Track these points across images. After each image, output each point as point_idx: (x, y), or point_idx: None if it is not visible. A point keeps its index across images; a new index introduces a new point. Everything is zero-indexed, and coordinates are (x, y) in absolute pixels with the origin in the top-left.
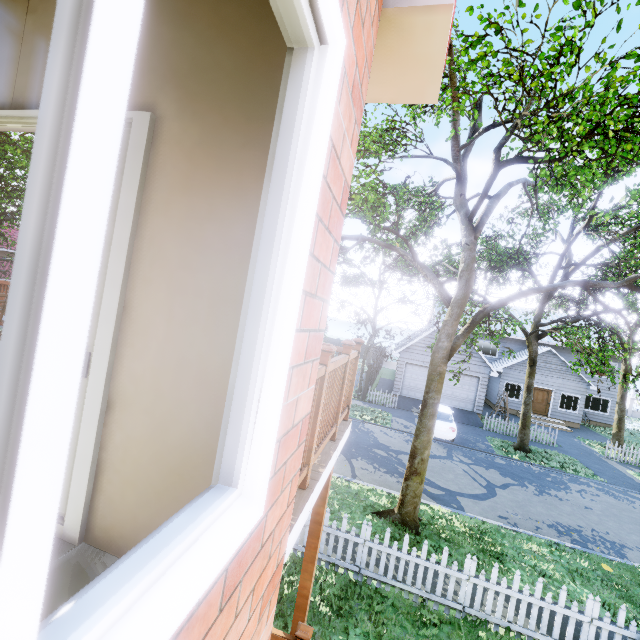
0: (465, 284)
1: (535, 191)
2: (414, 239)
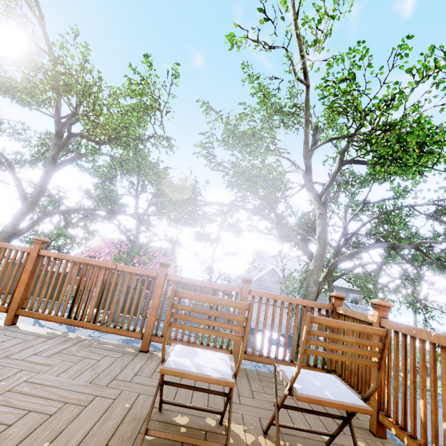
0: (323, 242)
1: (339, 185)
2: (269, 209)
